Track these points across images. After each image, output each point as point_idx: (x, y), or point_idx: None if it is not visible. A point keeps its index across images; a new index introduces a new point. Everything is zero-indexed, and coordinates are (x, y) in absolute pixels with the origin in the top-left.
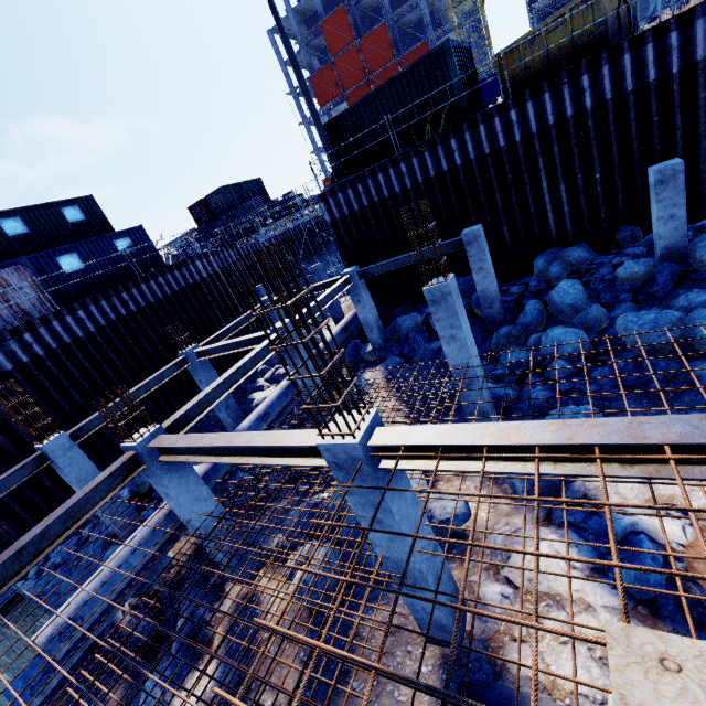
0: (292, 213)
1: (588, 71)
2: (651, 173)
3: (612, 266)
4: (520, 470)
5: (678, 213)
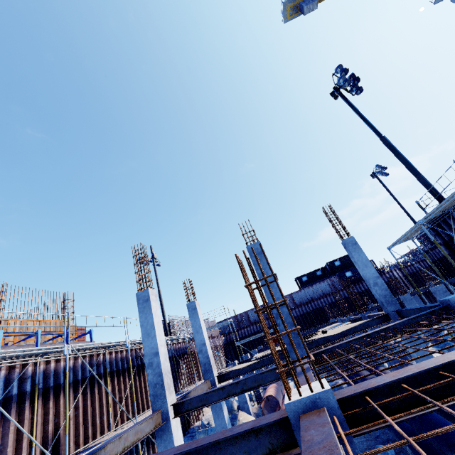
0: None
1: None
2: None
3: None
4: None
5: None
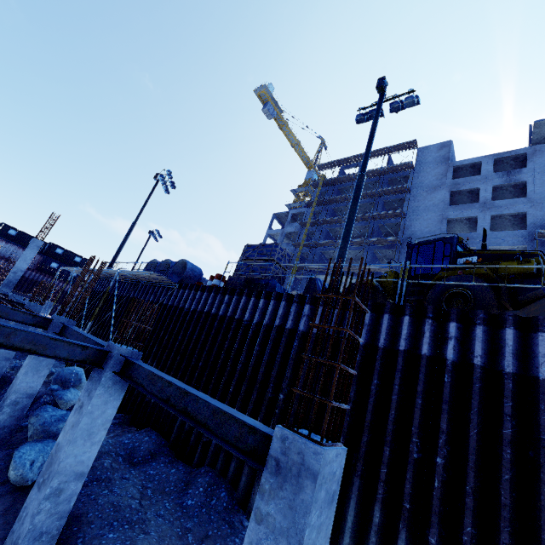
0: None
1: None
2: None
3: None
4: None
5: None
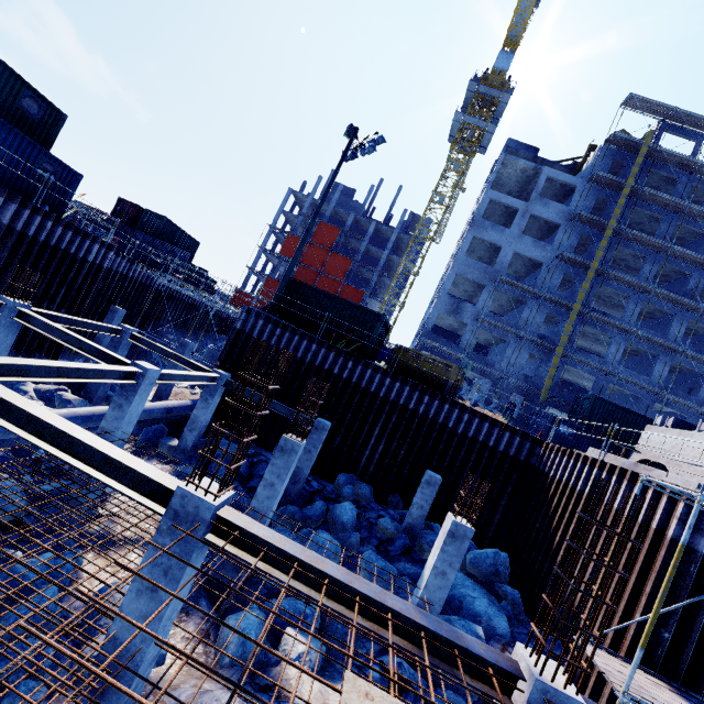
0: (196, 285)
1: (430, 395)
2: (427, 473)
3: (378, 514)
4: (307, 592)
5: (426, 507)
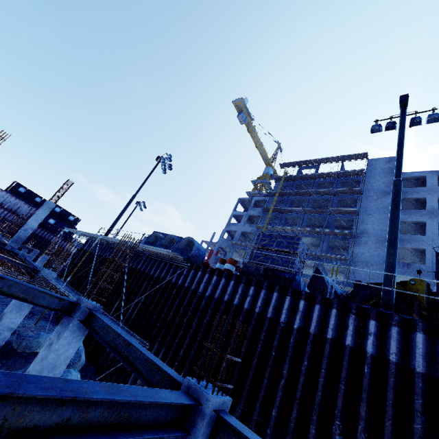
0: None
1: None
2: None
3: None
4: None
5: None
